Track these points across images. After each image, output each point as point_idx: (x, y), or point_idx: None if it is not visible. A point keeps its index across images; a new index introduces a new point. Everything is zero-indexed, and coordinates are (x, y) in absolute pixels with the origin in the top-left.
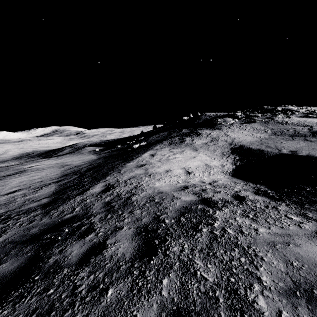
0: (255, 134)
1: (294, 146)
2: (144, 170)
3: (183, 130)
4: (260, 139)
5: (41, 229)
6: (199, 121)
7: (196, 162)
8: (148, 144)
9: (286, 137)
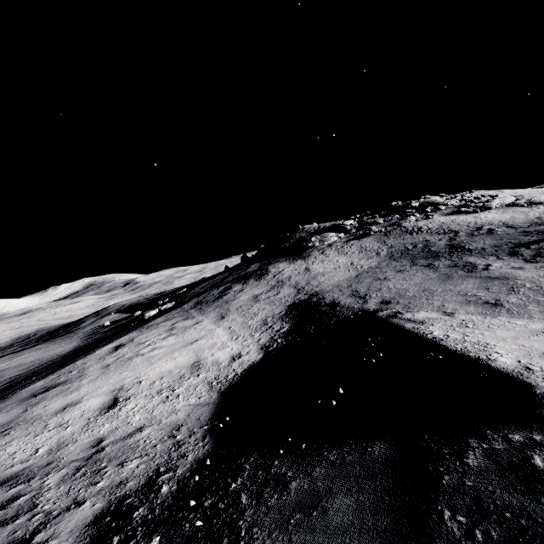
0: (357, 263)
1: (397, 287)
2: (22, 410)
3: (252, 266)
4: (357, 274)
5: None
6: (287, 244)
7: (178, 360)
8: (173, 306)
9: (403, 263)
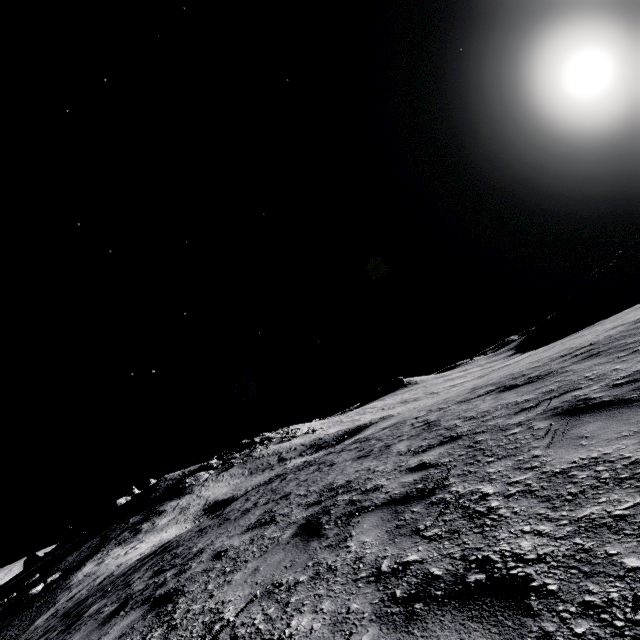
0: (233, 482)
1: (259, 480)
2: (106, 569)
3: (131, 519)
4: (236, 486)
5: (46, 621)
6: (157, 494)
7: (165, 537)
8: (69, 570)
9: (259, 473)
